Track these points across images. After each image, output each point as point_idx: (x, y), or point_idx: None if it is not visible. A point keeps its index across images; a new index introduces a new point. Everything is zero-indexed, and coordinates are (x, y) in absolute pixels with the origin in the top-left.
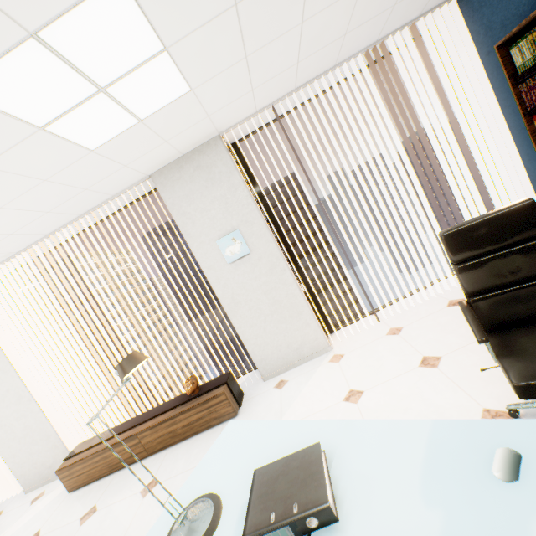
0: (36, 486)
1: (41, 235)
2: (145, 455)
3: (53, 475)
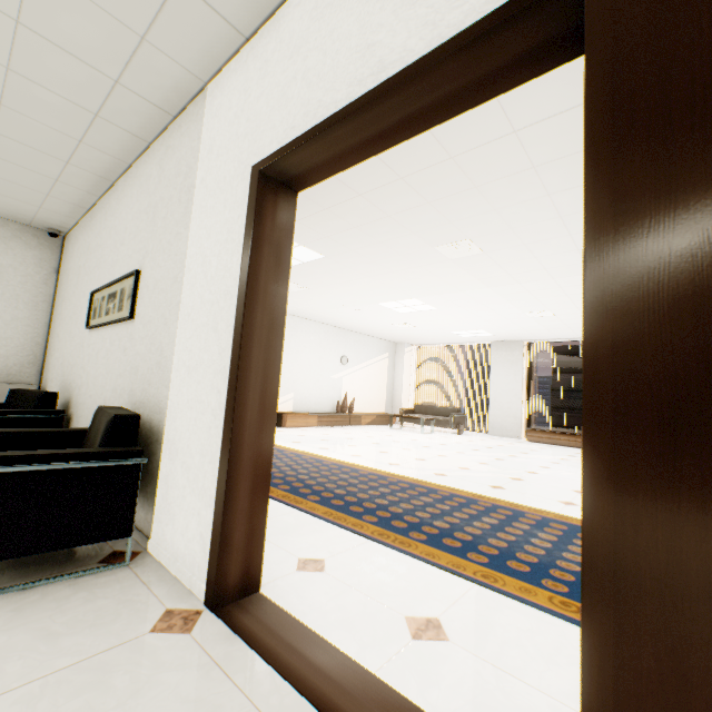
0: (495, 434)
1: (577, 337)
2: (573, 445)
3: (505, 434)
